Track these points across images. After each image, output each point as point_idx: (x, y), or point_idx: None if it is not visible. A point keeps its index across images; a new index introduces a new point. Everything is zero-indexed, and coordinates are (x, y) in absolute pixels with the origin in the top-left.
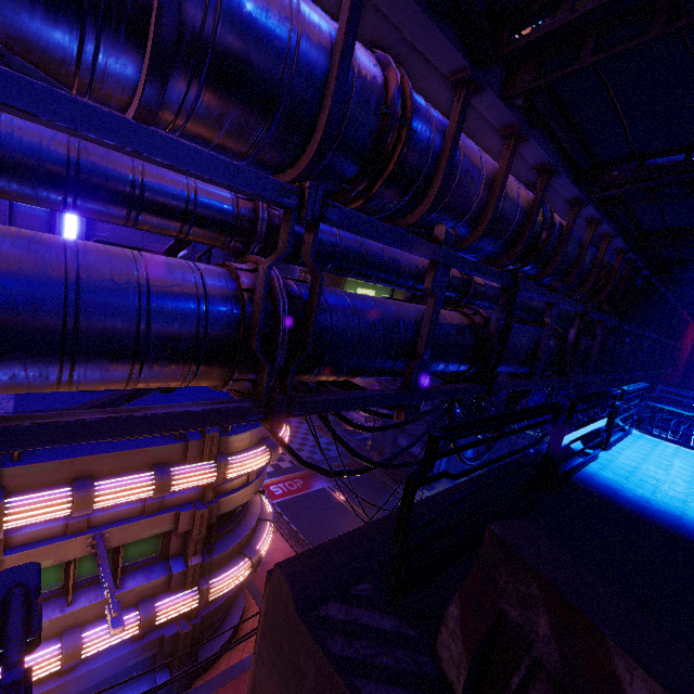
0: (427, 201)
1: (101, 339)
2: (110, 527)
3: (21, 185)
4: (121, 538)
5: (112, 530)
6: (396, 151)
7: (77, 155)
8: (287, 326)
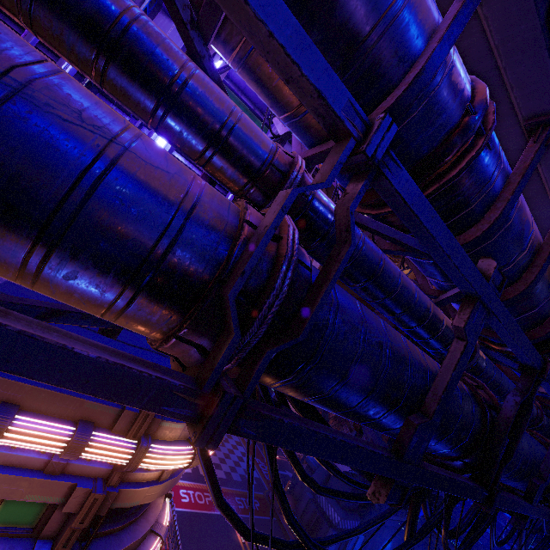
0: (478, 228)
1: (2, 171)
2: (2, 472)
3: (56, 13)
4: (6, 490)
5: (2, 476)
6: (465, 157)
7: (134, 17)
8: (285, 288)
